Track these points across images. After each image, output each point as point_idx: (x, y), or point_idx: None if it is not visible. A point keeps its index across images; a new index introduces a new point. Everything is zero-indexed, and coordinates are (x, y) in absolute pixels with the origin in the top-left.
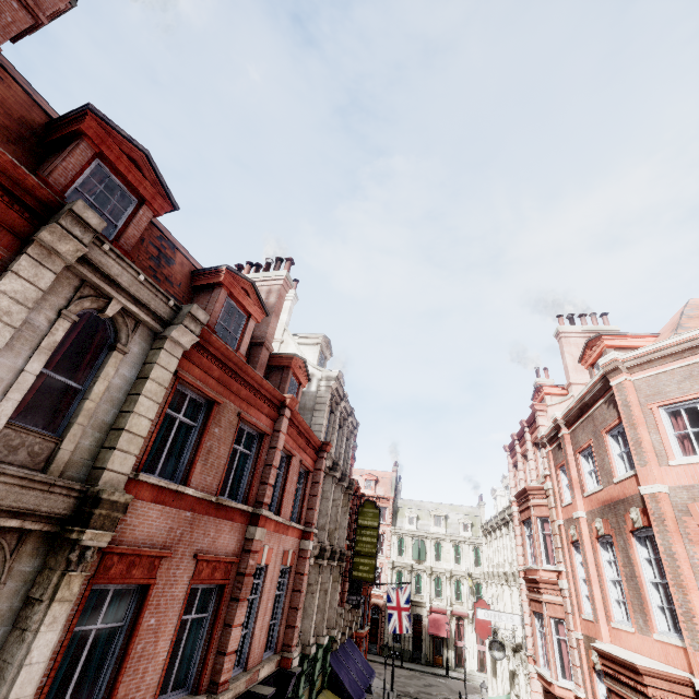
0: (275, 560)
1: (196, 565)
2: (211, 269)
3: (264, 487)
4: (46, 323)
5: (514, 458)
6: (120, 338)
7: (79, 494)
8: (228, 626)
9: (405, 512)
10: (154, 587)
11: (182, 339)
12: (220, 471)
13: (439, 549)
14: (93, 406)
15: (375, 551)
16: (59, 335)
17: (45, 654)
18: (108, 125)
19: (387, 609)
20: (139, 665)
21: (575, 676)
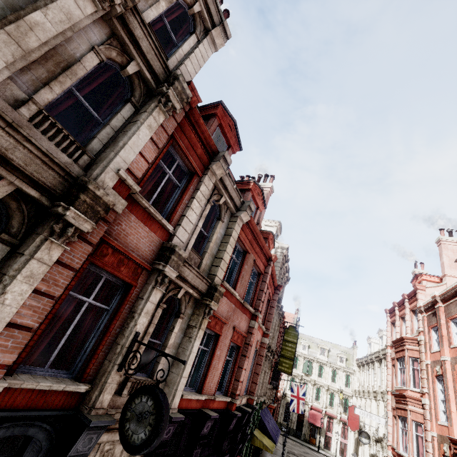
0: (254, 343)
1: (233, 332)
2: (245, 181)
3: (259, 302)
4: (204, 205)
5: (393, 318)
6: (221, 214)
7: (209, 284)
8: (240, 368)
9: (301, 341)
10: (220, 336)
11: (244, 218)
12: (245, 288)
13: (321, 370)
14: (212, 245)
15: (293, 356)
16: (207, 211)
17: (196, 350)
18: (225, 110)
19: (282, 400)
20: (213, 371)
21: None
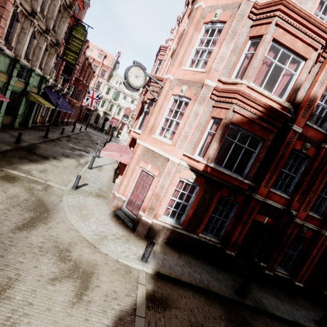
0: None
1: None
2: None
3: None
4: None
5: None
6: None
7: None
8: None
9: (115, 78)
10: None
11: None
12: None
13: (125, 99)
14: None
15: (79, 52)
16: None
17: None
18: None
19: (94, 112)
20: None
21: None
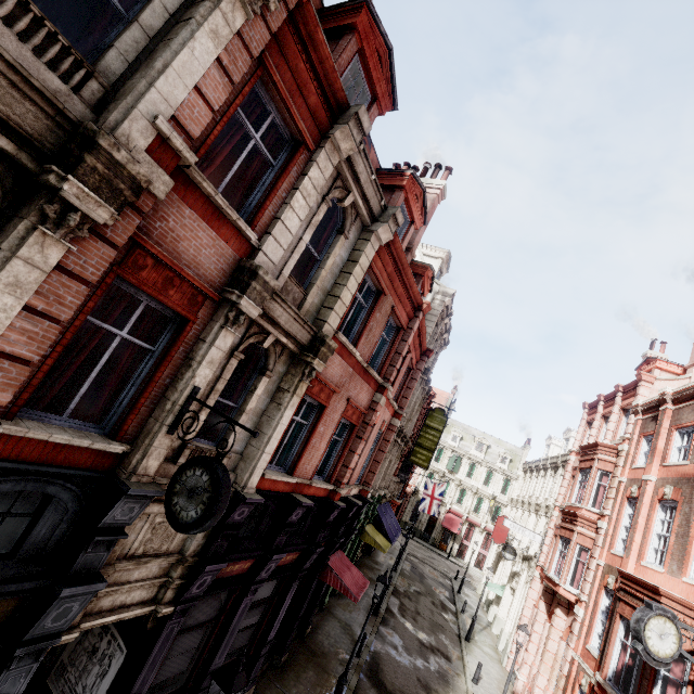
0: (378, 424)
1: (346, 405)
2: (396, 171)
3: (392, 369)
4: (315, 205)
5: (591, 416)
6: (346, 225)
7: (313, 334)
8: (352, 452)
9: (452, 430)
10: (327, 409)
11: (383, 235)
12: (372, 346)
13: (473, 469)
14: (324, 275)
15: (434, 447)
16: (320, 216)
17: (287, 422)
18: (373, 18)
19: (412, 497)
20: (311, 451)
21: (583, 587)
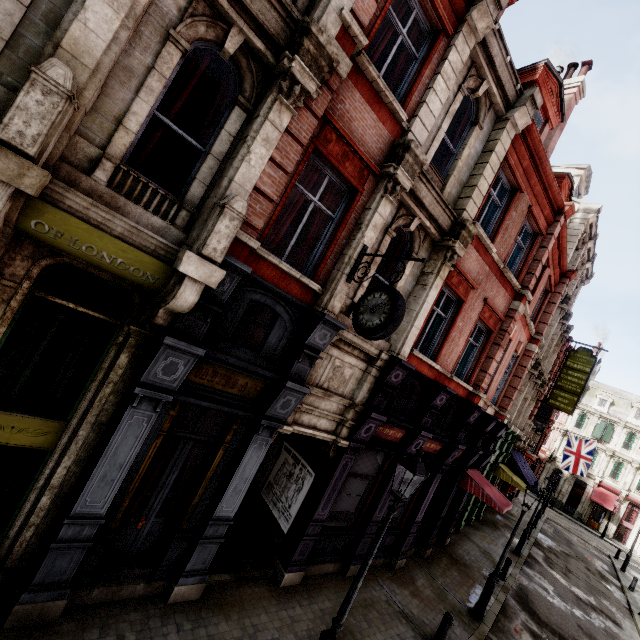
0: (514, 342)
1: (483, 306)
2: (526, 68)
3: (530, 276)
4: (452, 95)
5: None
6: (479, 116)
7: (453, 219)
8: (489, 358)
9: (597, 393)
10: (464, 304)
11: (519, 121)
12: (508, 248)
13: (631, 440)
14: (460, 166)
15: (579, 391)
16: (456, 106)
17: (431, 302)
18: None
19: (547, 463)
20: (451, 344)
21: None
